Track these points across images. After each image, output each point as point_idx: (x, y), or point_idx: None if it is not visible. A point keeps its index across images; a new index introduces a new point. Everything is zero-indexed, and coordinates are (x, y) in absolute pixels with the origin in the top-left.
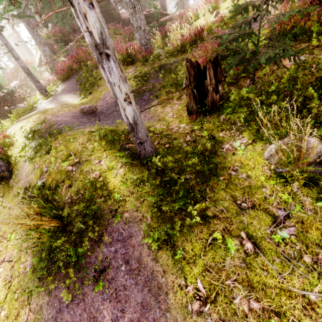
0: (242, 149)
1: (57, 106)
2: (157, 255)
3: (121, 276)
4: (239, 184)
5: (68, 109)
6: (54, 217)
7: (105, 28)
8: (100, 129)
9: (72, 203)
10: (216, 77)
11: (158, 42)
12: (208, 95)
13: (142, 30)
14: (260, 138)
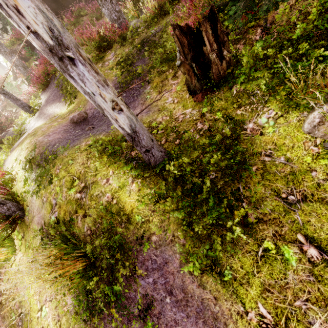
0: (271, 126)
1: (46, 121)
2: (202, 280)
3: (168, 310)
4: (278, 173)
5: (57, 123)
6: (78, 256)
7: (54, 19)
8: (97, 141)
9: (92, 234)
10: (216, 39)
11: (130, 10)
12: (211, 66)
13: (109, 2)
14: (294, 106)
